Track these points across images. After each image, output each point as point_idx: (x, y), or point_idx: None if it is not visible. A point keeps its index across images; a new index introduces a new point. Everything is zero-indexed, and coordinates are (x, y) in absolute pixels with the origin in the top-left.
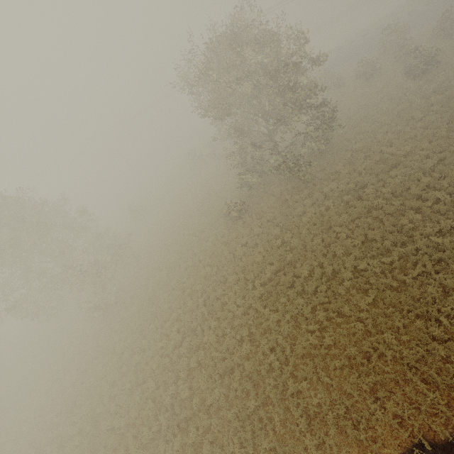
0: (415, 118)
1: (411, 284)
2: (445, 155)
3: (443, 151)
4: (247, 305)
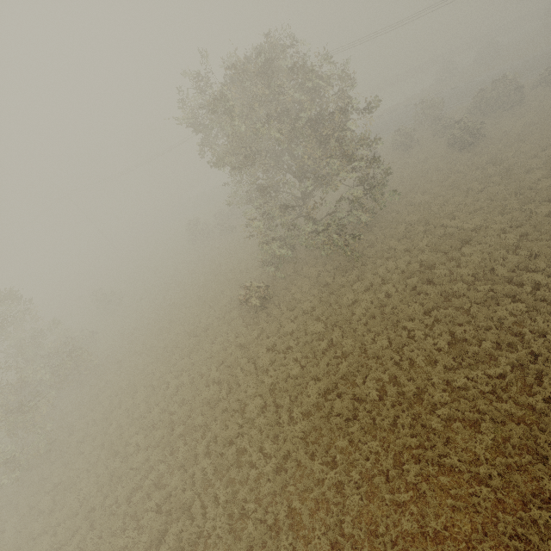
0: (473, 189)
1: (542, 411)
2: (527, 230)
3: (520, 226)
4: (283, 453)
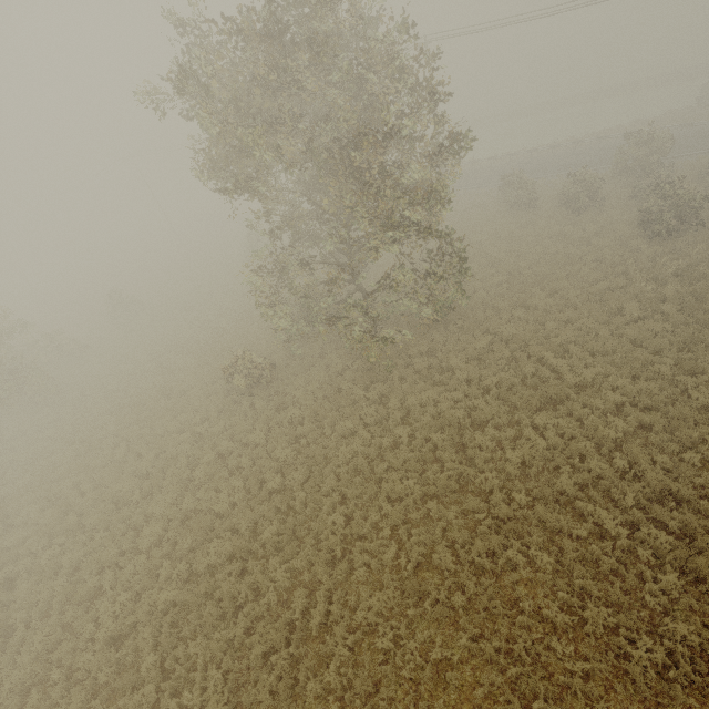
0: (627, 313)
1: None
2: (654, 422)
3: (653, 407)
4: (132, 621)
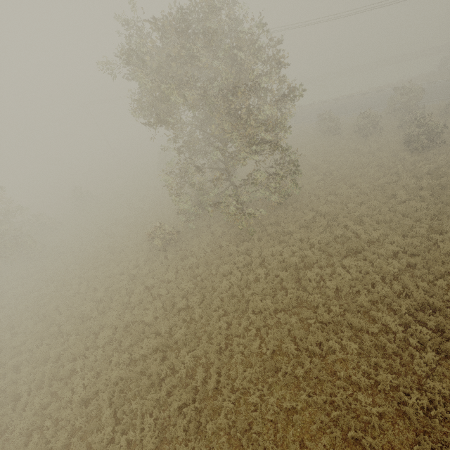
0: (398, 197)
1: None
2: (417, 262)
3: (416, 254)
4: (95, 389)
